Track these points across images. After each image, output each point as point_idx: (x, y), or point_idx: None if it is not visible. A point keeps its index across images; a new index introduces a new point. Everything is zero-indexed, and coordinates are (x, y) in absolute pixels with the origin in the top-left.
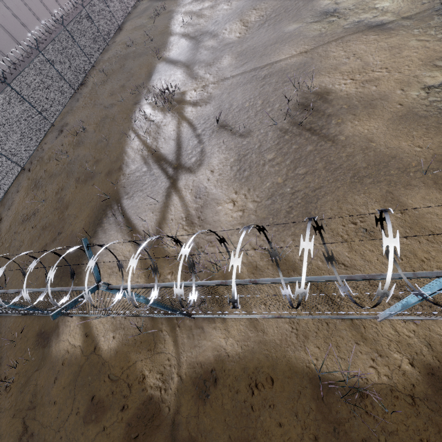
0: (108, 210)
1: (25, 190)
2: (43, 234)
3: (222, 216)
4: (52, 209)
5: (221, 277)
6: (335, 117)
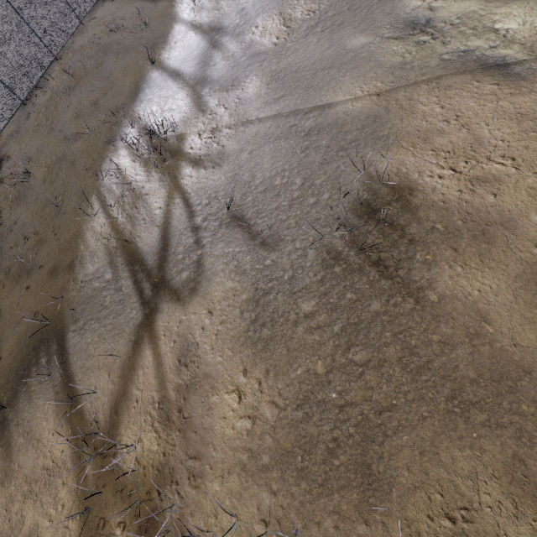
0: (41, 351)
1: None
2: None
3: (217, 420)
4: None
5: None
6: (422, 246)
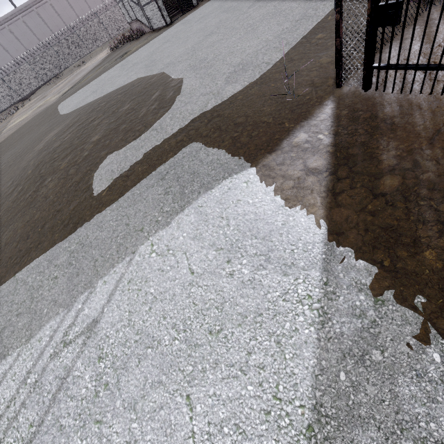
0: None
1: None
2: None
3: None
4: None
5: None
6: None
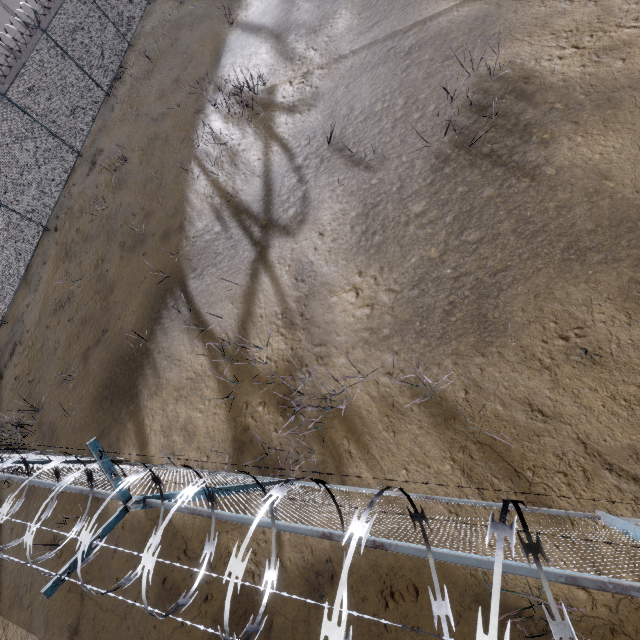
0: (167, 298)
1: (54, 261)
2: (83, 332)
3: (337, 314)
4: (92, 293)
5: (337, 417)
6: (538, 128)
